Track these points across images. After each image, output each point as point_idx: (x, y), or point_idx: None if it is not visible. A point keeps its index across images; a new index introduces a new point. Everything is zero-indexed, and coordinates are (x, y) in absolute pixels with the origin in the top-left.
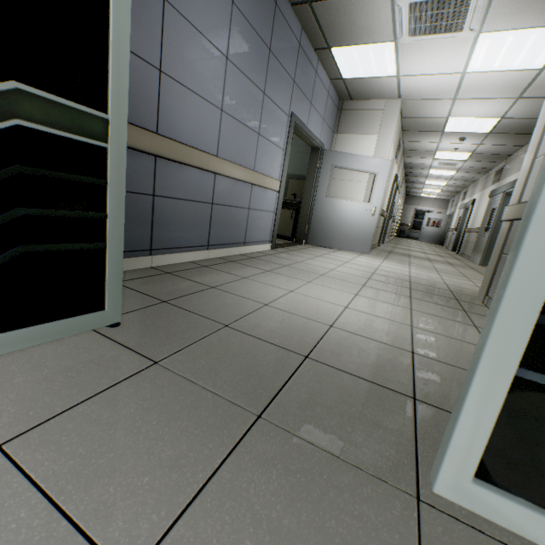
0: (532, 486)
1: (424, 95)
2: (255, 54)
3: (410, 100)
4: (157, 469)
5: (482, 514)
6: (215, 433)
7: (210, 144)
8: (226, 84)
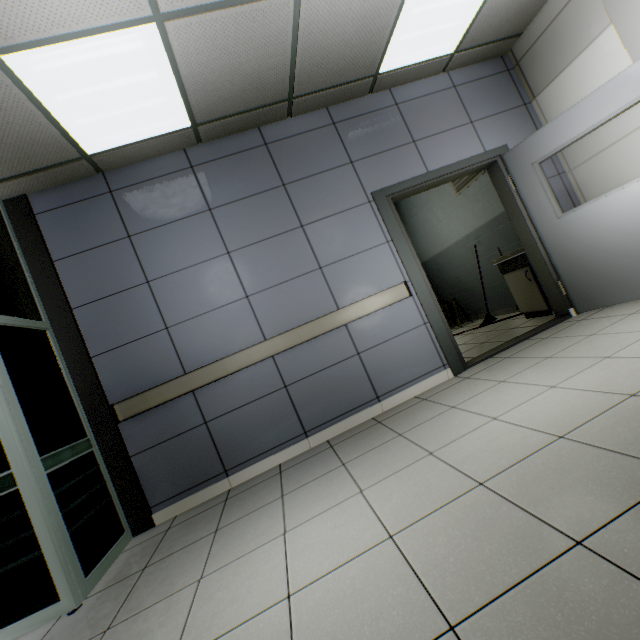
0: None
1: None
2: (263, 212)
3: None
4: None
5: None
6: None
7: (250, 335)
8: (240, 272)
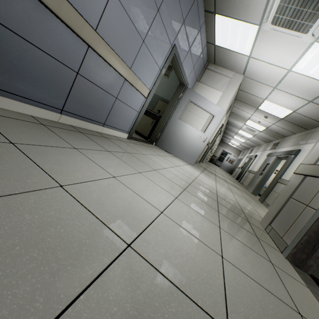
0: None
1: (258, 78)
2: None
3: (248, 79)
4: None
5: None
6: None
7: (90, 13)
8: None
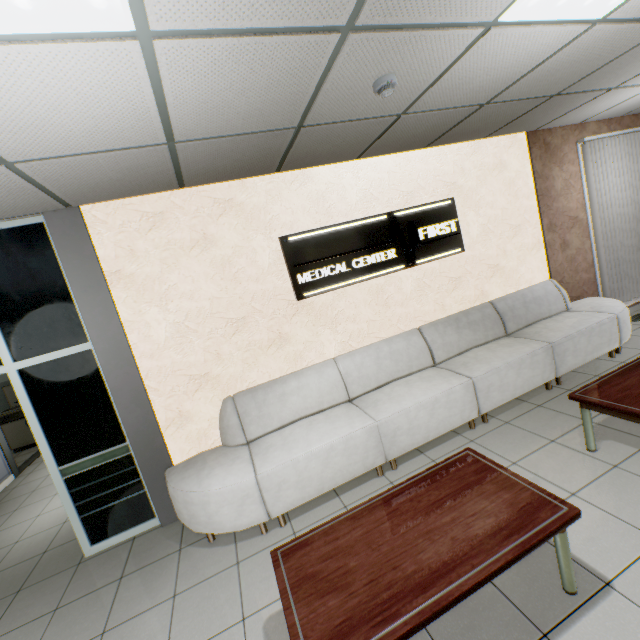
0: (104, 535)
1: None
2: None
3: None
4: None
5: (99, 551)
6: (0, 609)
7: None
8: None
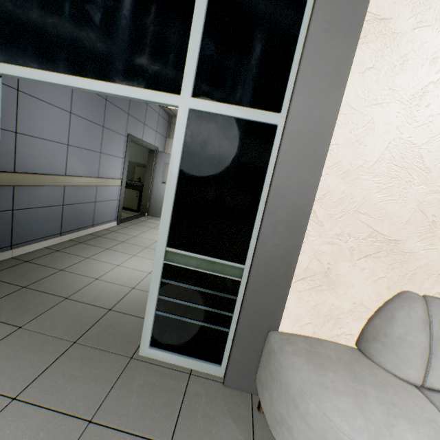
0: (165, 345)
1: None
2: (94, 105)
3: None
4: (23, 370)
5: (152, 357)
6: (52, 352)
7: (60, 167)
8: (71, 128)
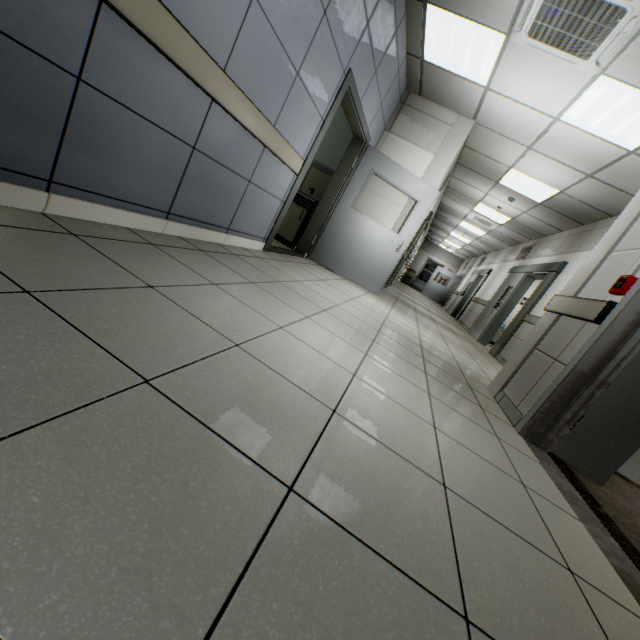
0: None
1: (501, 128)
2: None
3: (483, 128)
4: None
5: None
6: None
7: (218, 43)
8: None
